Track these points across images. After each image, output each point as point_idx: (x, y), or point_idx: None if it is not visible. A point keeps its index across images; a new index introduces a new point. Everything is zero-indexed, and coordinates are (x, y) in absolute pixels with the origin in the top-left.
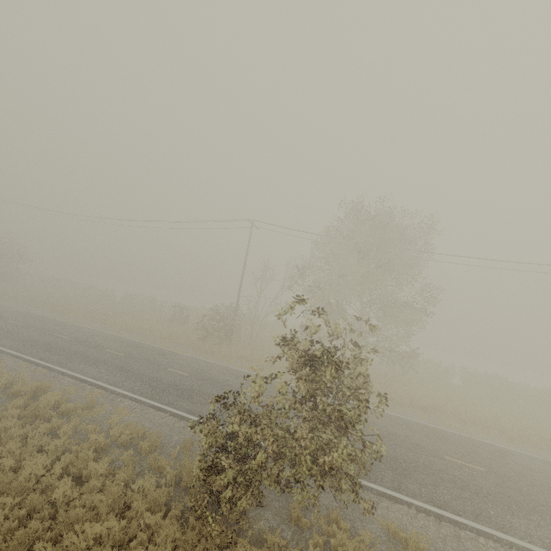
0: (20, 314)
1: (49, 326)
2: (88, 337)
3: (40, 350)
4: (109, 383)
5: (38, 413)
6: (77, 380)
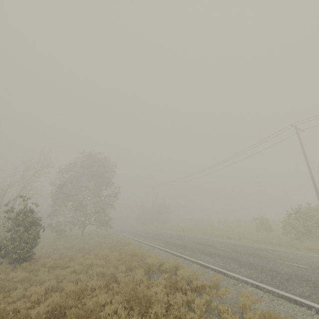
0: (169, 234)
1: (181, 237)
2: (203, 241)
3: (177, 248)
4: (226, 269)
5: (177, 286)
6: (201, 266)
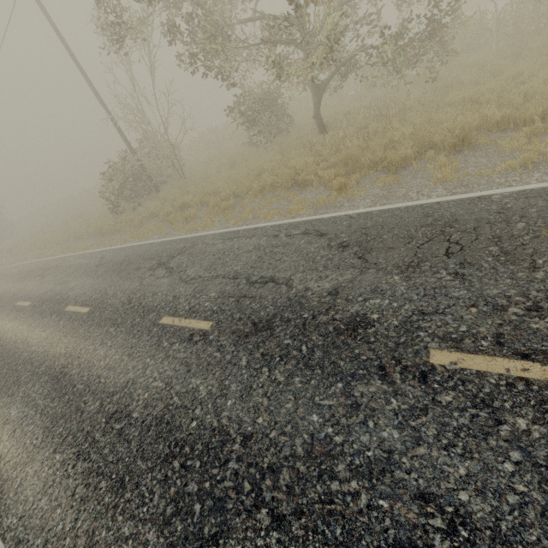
0: None
1: None
2: None
3: None
4: None
5: None
6: None
